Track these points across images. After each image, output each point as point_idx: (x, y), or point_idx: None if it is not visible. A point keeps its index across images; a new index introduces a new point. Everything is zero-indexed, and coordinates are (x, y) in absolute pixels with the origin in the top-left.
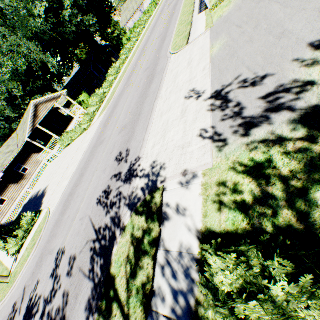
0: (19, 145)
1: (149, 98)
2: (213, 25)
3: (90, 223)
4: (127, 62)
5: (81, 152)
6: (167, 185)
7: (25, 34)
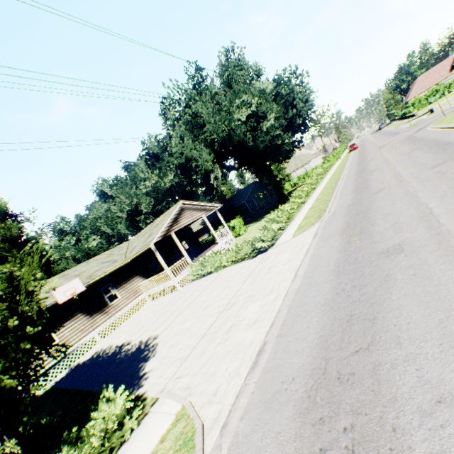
0: (129, 254)
1: None
2: None
3: None
4: (319, 190)
5: (276, 277)
6: None
7: (216, 129)
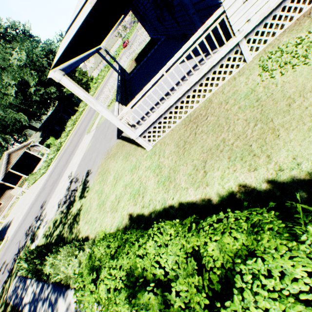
0: None
1: (66, 165)
2: (98, 126)
3: (19, 245)
4: (83, 114)
5: (35, 194)
6: (41, 226)
7: (0, 108)
